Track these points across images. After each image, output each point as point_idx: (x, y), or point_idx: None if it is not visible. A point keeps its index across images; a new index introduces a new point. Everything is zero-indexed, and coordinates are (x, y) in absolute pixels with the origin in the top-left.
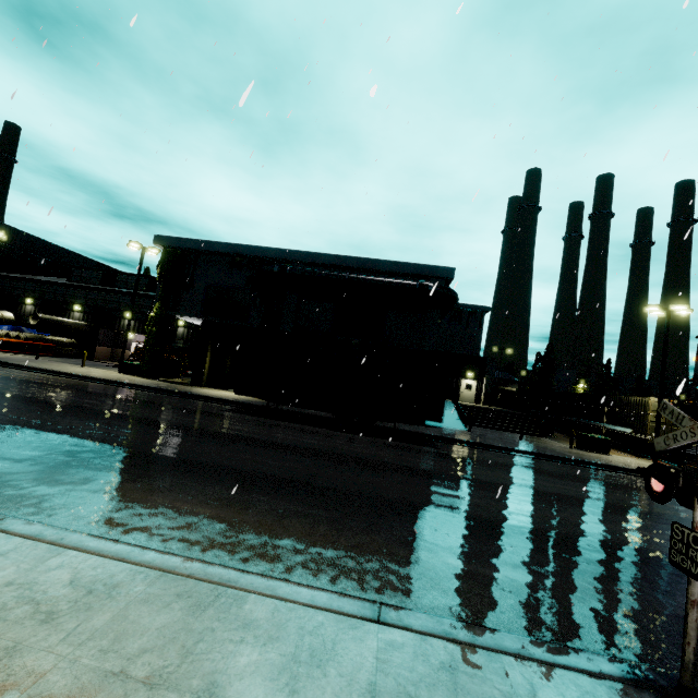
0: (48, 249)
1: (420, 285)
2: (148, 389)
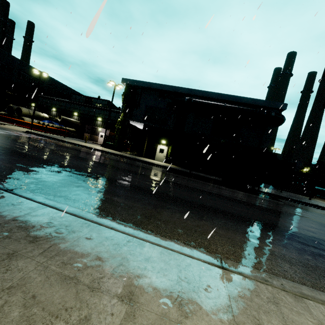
0: (57, 84)
1: (267, 112)
2: (123, 157)
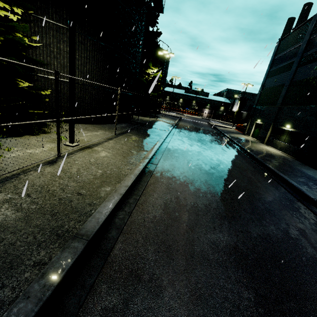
0: None
1: None
2: None
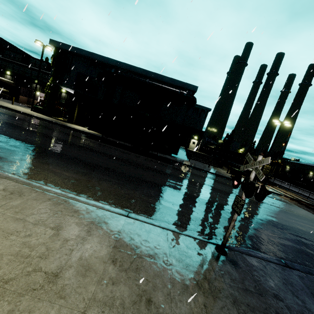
0: None
1: (180, 92)
2: (46, 121)
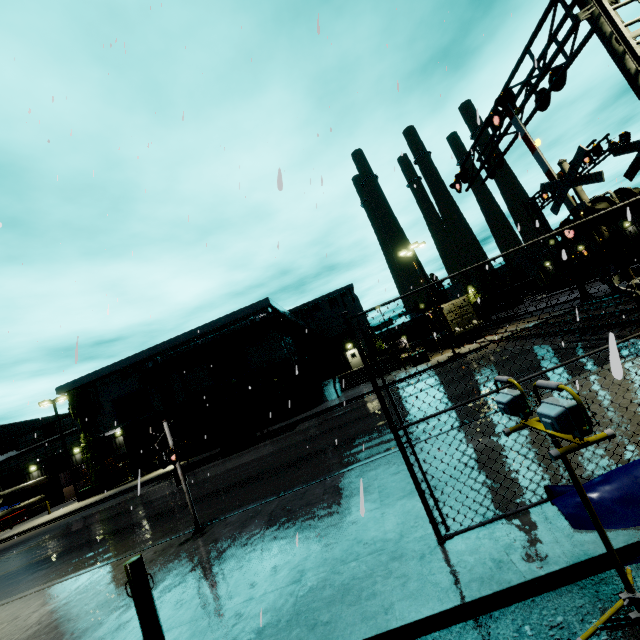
0: None
1: (250, 322)
2: (97, 503)
